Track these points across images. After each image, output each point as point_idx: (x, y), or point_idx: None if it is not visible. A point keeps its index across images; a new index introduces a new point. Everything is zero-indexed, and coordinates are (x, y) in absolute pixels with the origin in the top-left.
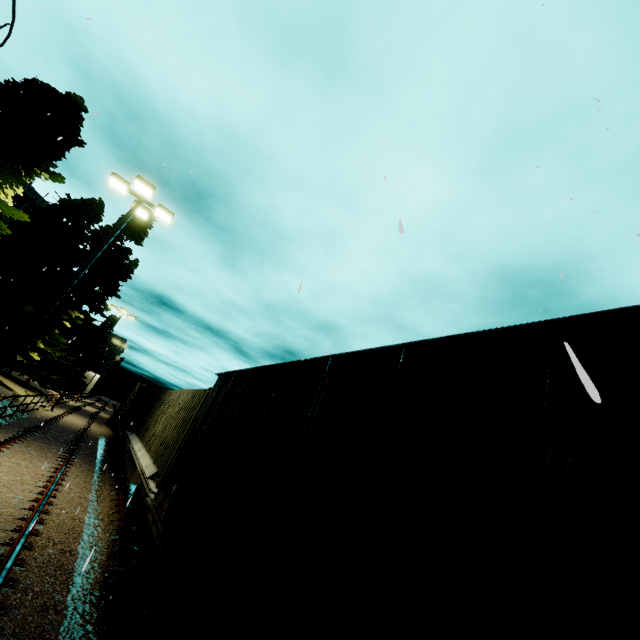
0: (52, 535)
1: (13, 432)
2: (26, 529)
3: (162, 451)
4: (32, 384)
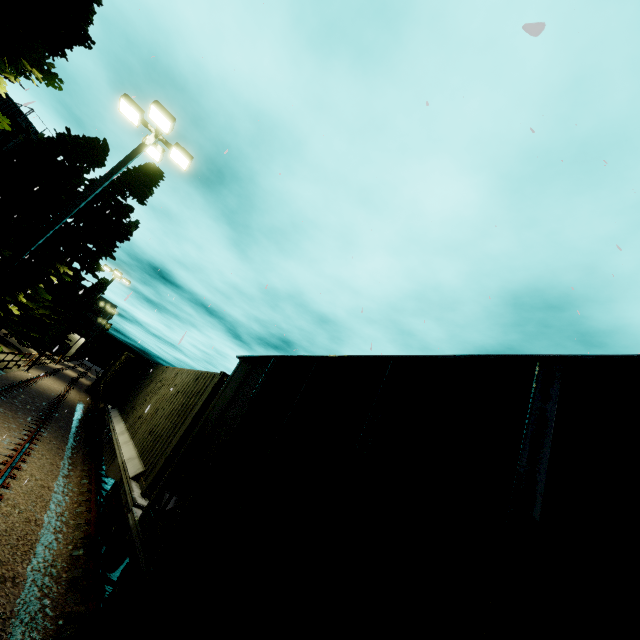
0: None
1: None
2: None
3: (151, 443)
4: (10, 340)
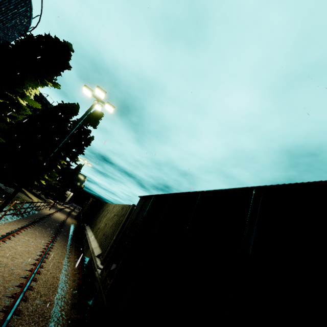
0: (40, 289)
1: (29, 221)
2: (24, 287)
3: (104, 240)
4: (41, 196)
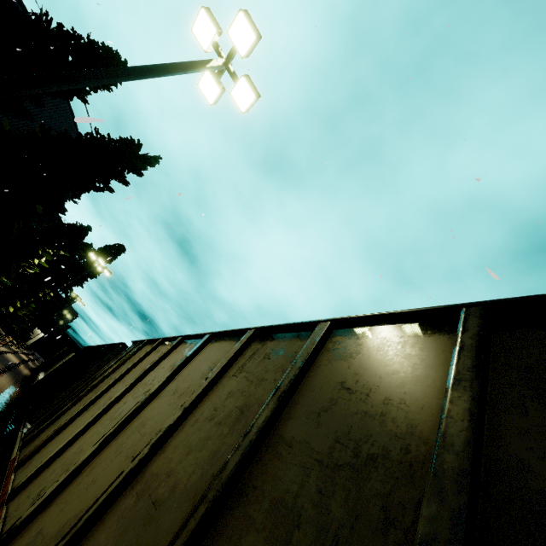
0: None
1: None
2: None
3: None
4: None
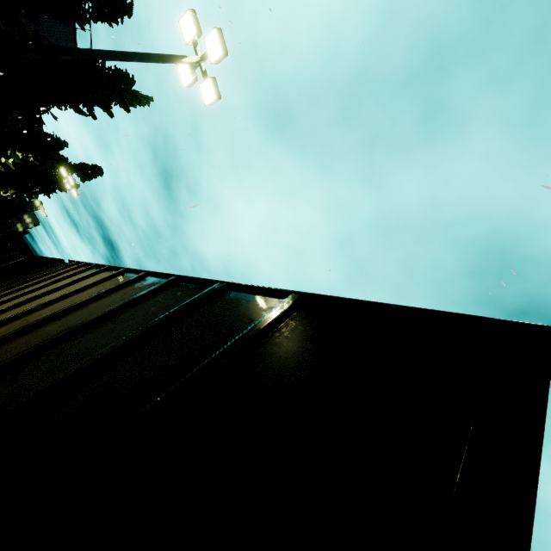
0: None
1: None
2: None
3: None
4: None
